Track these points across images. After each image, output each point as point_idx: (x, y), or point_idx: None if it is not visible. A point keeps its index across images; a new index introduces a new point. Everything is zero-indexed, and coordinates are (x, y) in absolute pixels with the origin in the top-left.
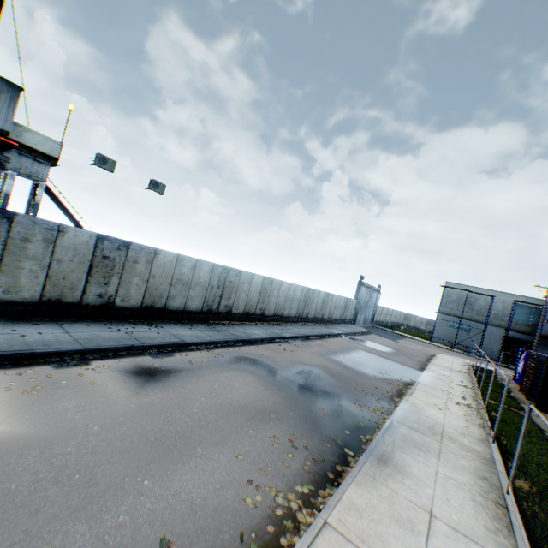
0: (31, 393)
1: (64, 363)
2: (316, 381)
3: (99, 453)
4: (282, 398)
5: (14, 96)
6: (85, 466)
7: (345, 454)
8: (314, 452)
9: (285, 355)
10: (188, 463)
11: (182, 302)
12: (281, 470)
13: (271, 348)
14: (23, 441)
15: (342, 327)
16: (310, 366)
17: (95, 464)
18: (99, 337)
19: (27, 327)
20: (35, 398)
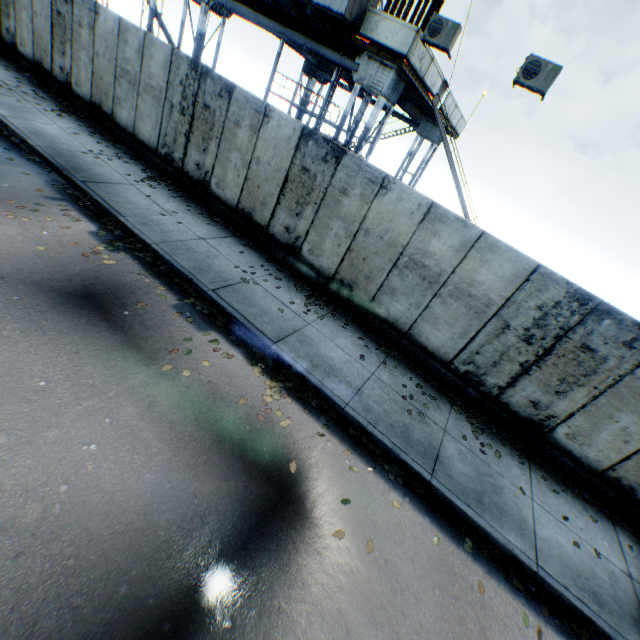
0: (10, 215)
1: (112, 237)
2: None
3: None
4: None
5: None
6: None
7: None
8: None
9: None
10: None
11: (409, 315)
12: None
13: (478, 599)
14: None
15: None
16: None
17: None
18: (204, 256)
19: (196, 220)
20: None
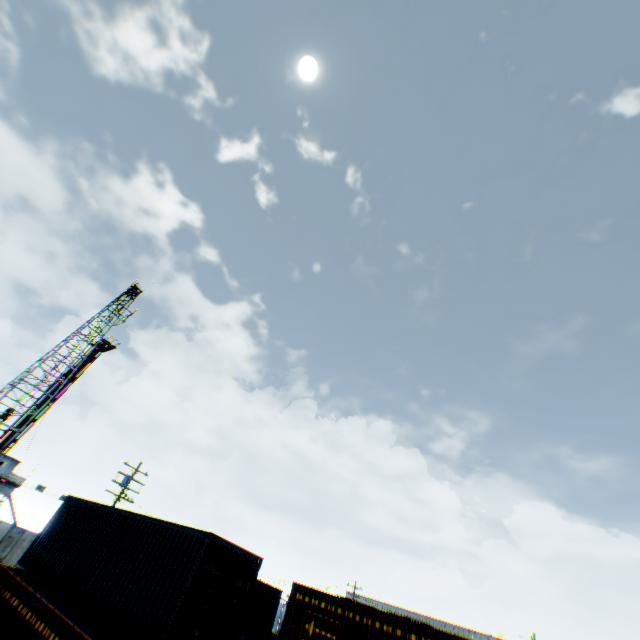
0: None
1: None
2: None
3: None
4: None
5: (18, 464)
6: None
7: None
8: None
9: None
10: None
11: None
12: None
13: None
14: None
15: None
16: None
17: None
18: None
19: None
20: None
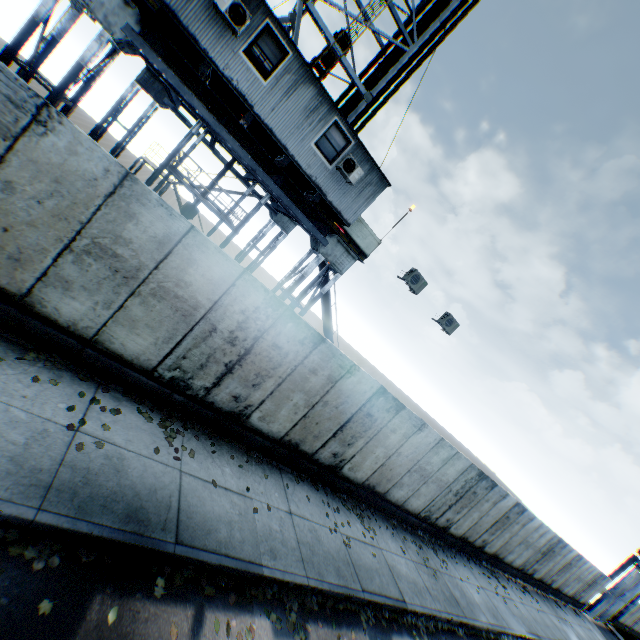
0: None
1: (282, 614)
2: None
3: None
4: None
5: (377, 189)
6: None
7: None
8: None
9: None
10: None
11: (406, 495)
12: None
13: None
14: None
15: (573, 620)
16: None
17: None
18: (319, 544)
19: (257, 479)
20: None
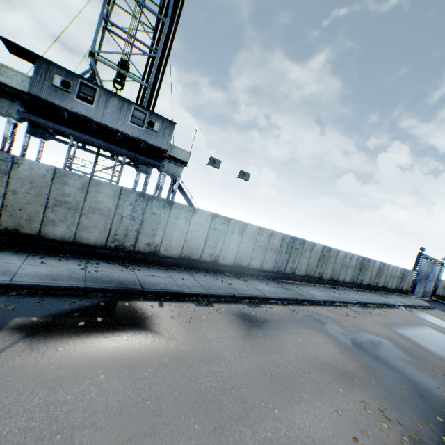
0: (190, 322)
1: (199, 302)
2: (387, 353)
3: (240, 377)
4: (360, 364)
5: (171, 128)
6: (235, 384)
7: (443, 442)
8: (408, 429)
9: (349, 320)
10: (300, 404)
11: (260, 263)
12: (380, 437)
13: (333, 310)
14: (197, 356)
15: (398, 297)
16: (376, 336)
17: (240, 385)
18: (213, 286)
19: (175, 273)
20: (193, 326)
